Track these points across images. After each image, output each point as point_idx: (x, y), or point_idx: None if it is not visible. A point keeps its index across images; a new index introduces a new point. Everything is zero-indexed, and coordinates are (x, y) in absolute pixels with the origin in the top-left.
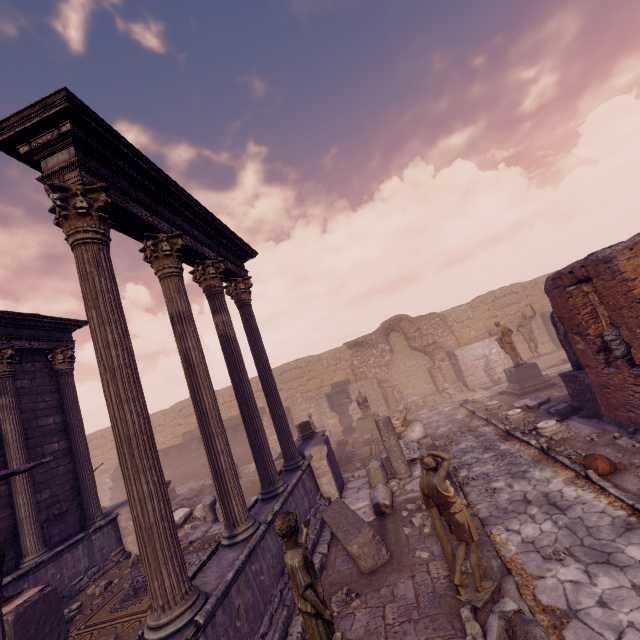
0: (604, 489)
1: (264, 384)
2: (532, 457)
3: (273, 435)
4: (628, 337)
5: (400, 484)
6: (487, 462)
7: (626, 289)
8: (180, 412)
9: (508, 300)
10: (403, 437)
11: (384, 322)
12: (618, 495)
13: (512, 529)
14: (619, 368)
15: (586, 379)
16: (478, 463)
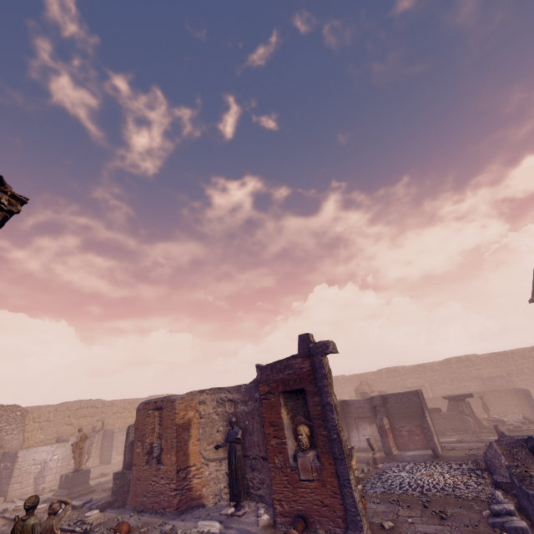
0: None
1: None
2: None
3: None
4: (164, 444)
5: None
6: None
7: (174, 418)
8: None
9: (88, 412)
10: None
11: None
12: None
13: None
14: (152, 465)
15: (131, 475)
16: None
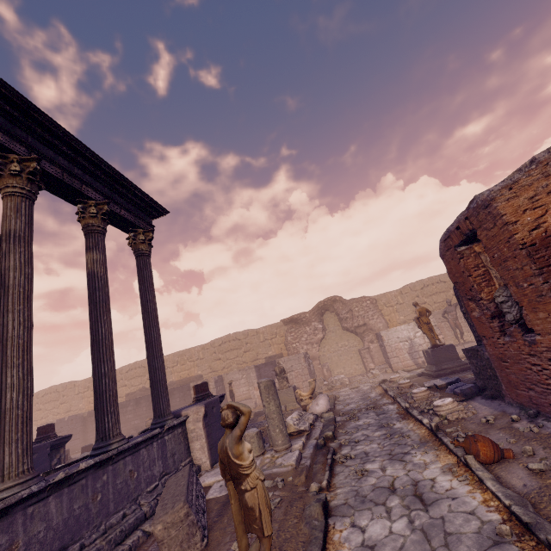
0: (482, 481)
1: (146, 334)
2: (420, 438)
3: None
4: (517, 295)
5: (274, 457)
6: (374, 440)
7: (508, 235)
8: (127, 373)
9: (436, 288)
10: (308, 410)
11: (319, 302)
12: (495, 491)
13: (358, 525)
14: (513, 335)
15: (485, 352)
16: (365, 441)
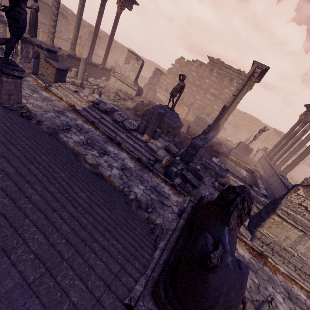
0: None
1: (282, 140)
2: None
3: (230, 131)
4: None
5: None
6: None
7: None
8: None
9: None
10: None
11: None
12: None
13: None
14: None
15: None
16: None
